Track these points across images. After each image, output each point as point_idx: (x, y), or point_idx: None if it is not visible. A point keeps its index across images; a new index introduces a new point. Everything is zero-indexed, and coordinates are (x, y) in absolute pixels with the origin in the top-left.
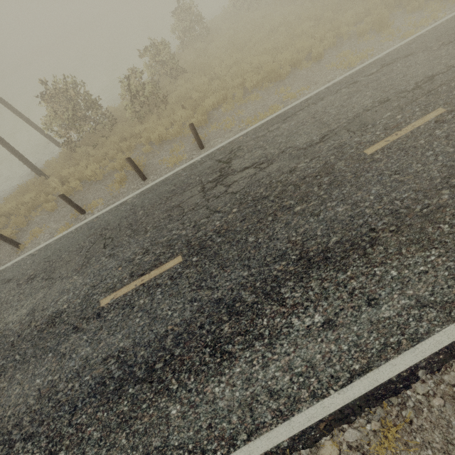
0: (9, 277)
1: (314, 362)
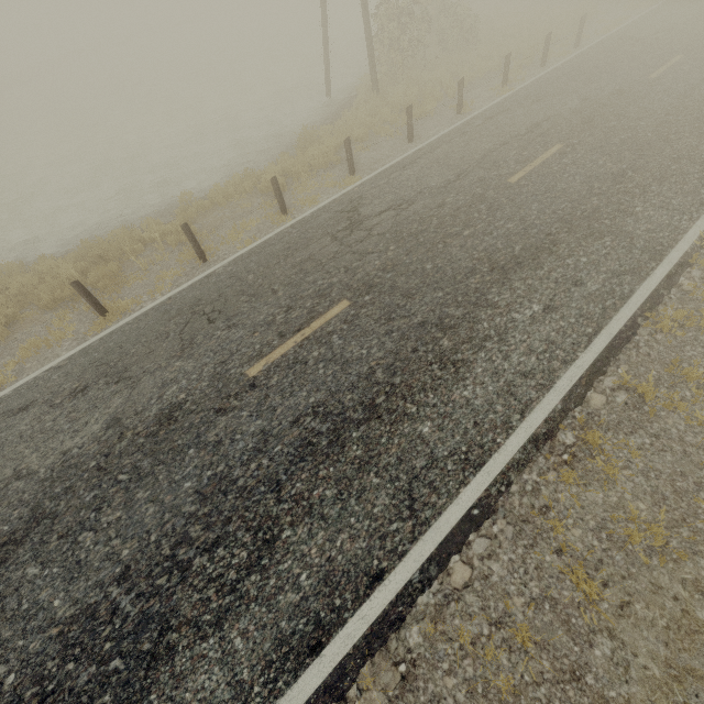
0: (502, 110)
1: None
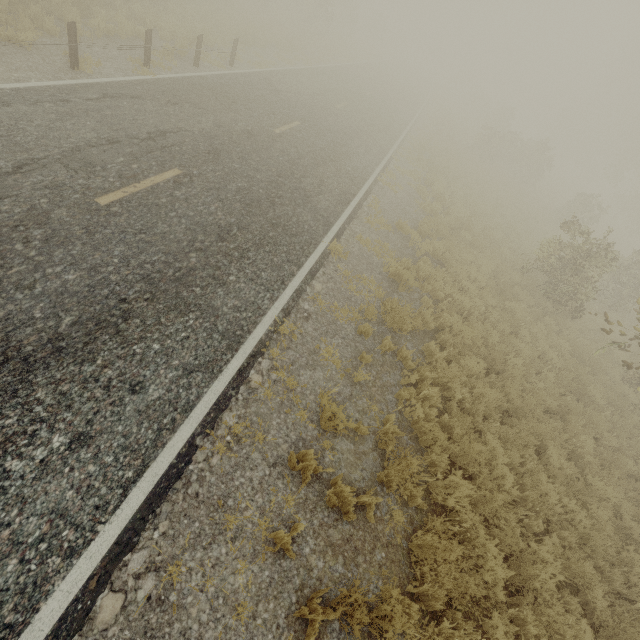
0: (130, 94)
1: (370, 160)
